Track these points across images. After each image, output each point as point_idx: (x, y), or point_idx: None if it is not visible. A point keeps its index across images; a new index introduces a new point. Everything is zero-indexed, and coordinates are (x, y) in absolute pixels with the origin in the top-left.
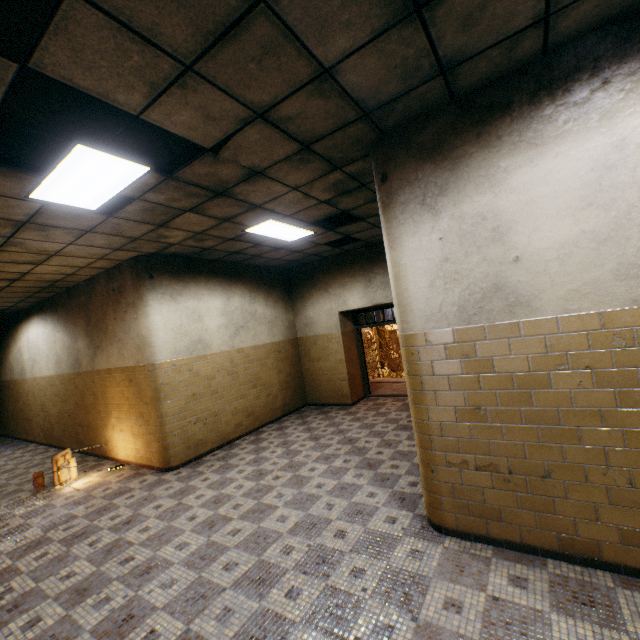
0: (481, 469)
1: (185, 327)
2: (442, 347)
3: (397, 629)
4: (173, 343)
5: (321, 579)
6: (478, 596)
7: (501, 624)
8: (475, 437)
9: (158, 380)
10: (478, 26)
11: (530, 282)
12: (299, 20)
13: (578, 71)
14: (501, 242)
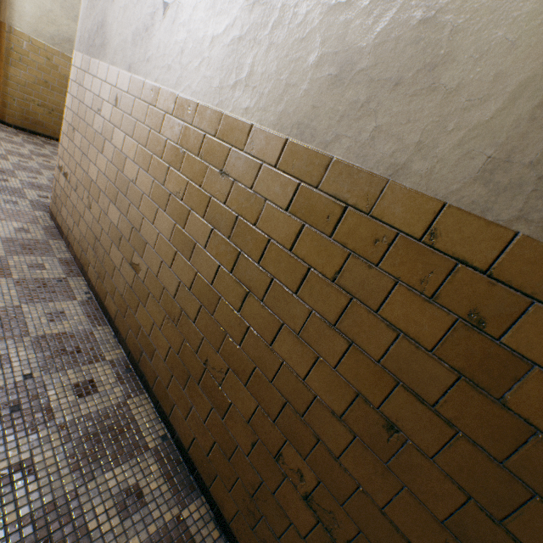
0: (65, 175)
1: (56, 16)
2: (77, 70)
3: None
4: (36, 21)
5: None
6: None
7: None
8: (69, 151)
9: (11, 44)
10: None
11: (111, 27)
12: None
13: None
14: None
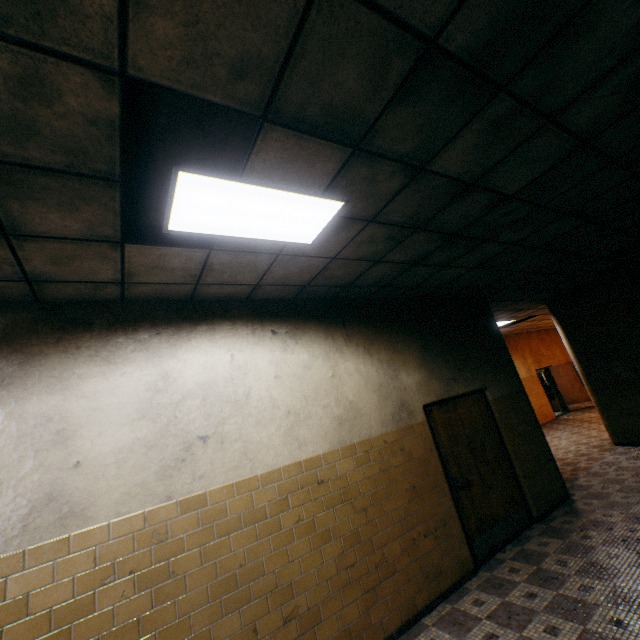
0: None
1: None
2: None
3: None
4: None
5: None
6: None
7: None
8: None
9: None
10: (68, 266)
11: (89, 487)
12: None
13: (144, 320)
14: (65, 445)
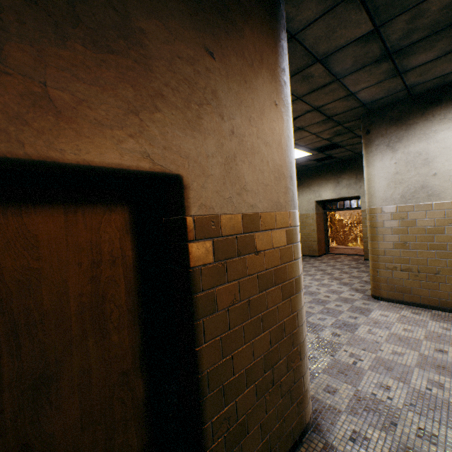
0: (403, 270)
1: None
2: (389, 214)
3: (359, 317)
4: None
5: (322, 305)
6: (395, 315)
7: (405, 320)
8: (402, 256)
9: None
10: (427, 74)
11: (440, 185)
12: (348, 82)
13: None
14: (427, 166)
